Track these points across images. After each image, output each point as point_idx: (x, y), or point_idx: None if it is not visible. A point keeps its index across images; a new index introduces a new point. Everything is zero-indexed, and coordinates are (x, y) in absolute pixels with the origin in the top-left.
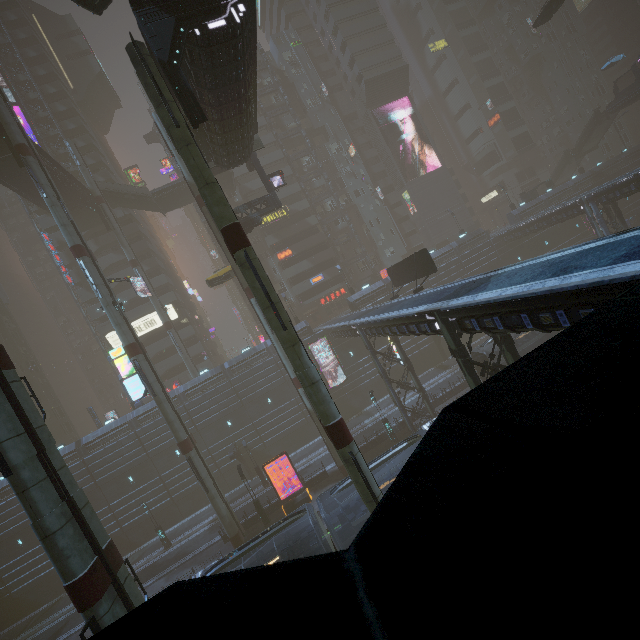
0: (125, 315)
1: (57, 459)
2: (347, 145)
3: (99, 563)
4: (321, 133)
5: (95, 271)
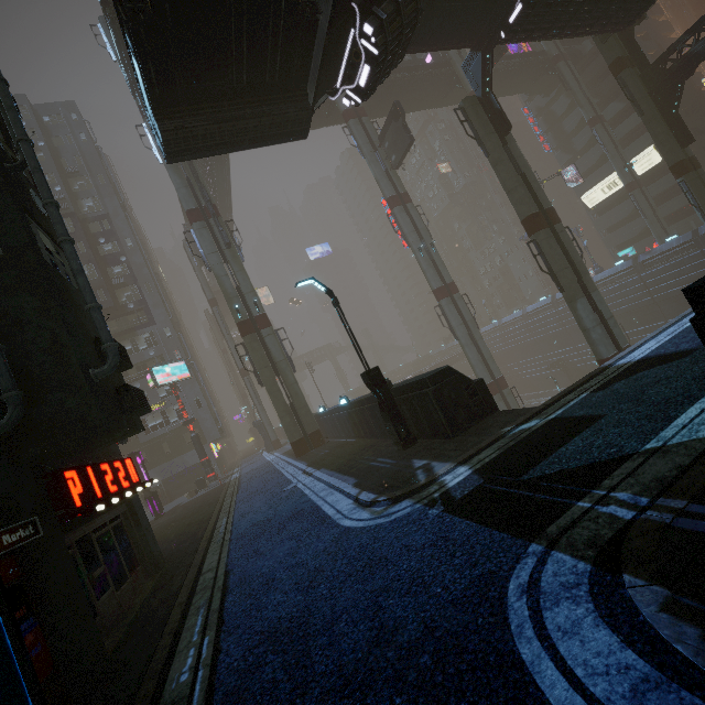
0: None
1: (477, 335)
2: None
3: (493, 383)
4: None
5: None
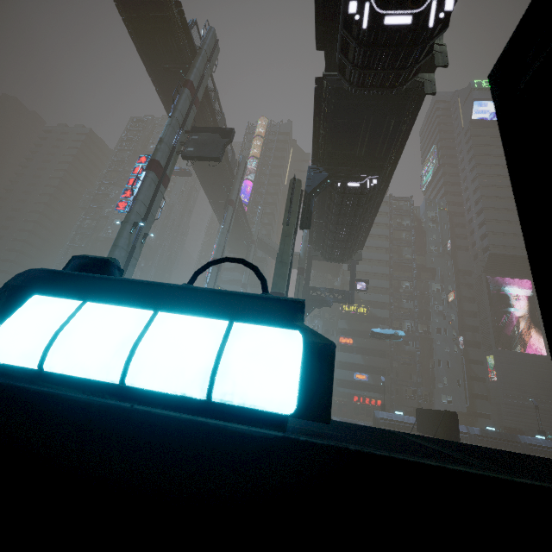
0: None
1: None
2: (449, 290)
3: None
4: (430, 272)
5: (214, 277)
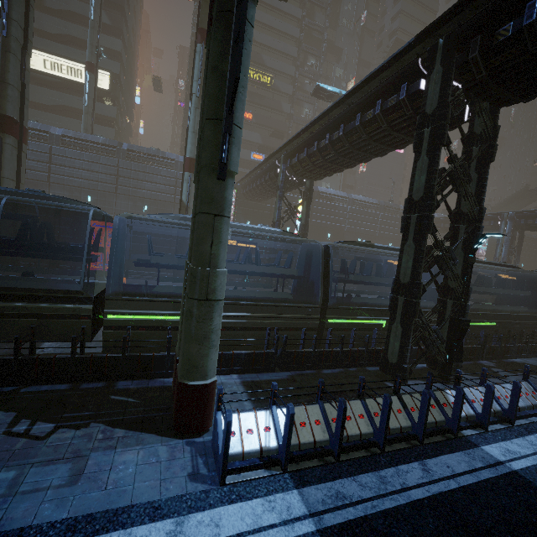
0: None
1: None
2: (349, 79)
3: None
4: (336, 55)
5: None
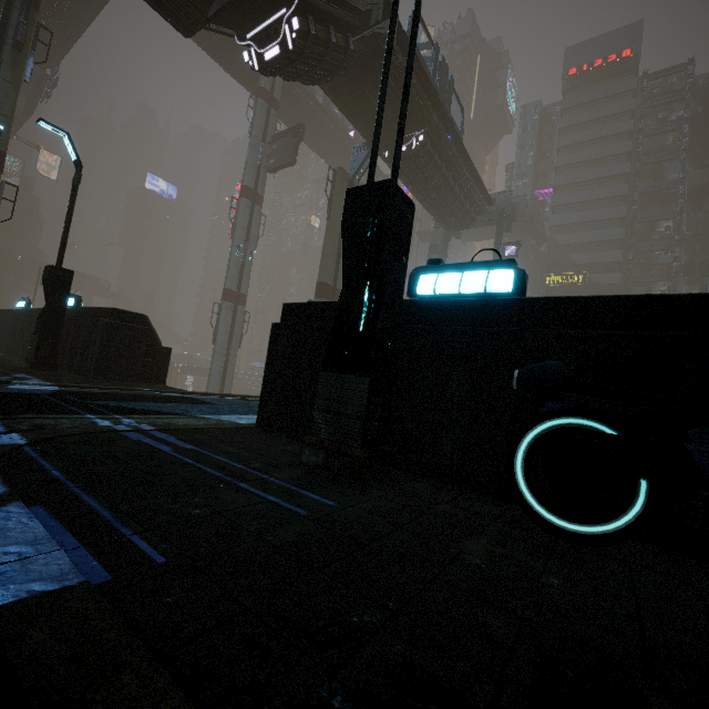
0: None
1: (234, 352)
2: None
3: None
4: None
5: None
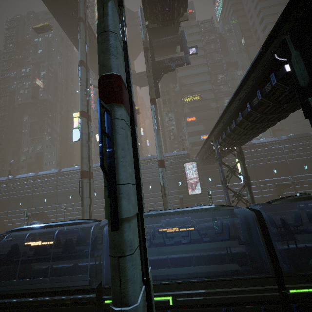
0: (89, 101)
1: None
2: None
3: None
4: (234, 65)
5: (84, 74)
